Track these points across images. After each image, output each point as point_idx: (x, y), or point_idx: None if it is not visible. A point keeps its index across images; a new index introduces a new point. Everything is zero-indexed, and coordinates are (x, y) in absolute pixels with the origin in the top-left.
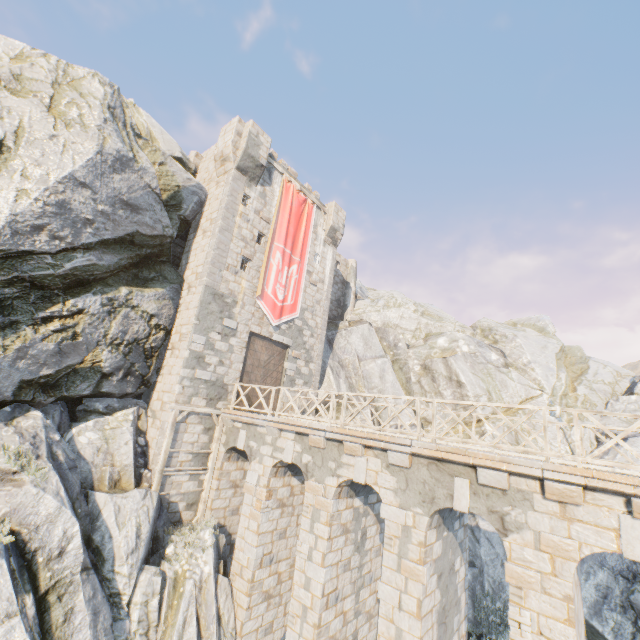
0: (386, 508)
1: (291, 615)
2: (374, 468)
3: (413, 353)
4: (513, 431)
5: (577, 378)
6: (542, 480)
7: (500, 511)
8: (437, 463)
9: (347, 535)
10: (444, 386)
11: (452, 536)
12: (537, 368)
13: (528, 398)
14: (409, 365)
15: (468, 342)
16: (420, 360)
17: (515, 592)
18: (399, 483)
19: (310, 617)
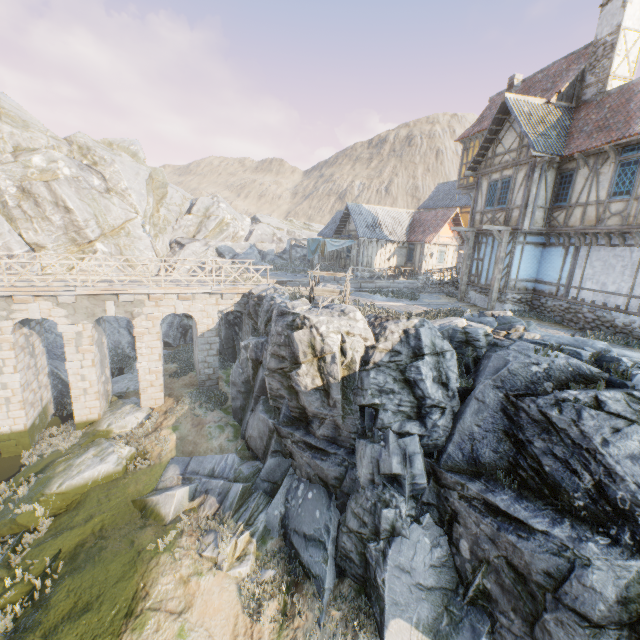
0: (63, 327)
1: None
2: (47, 308)
3: (3, 172)
4: (119, 247)
5: (161, 202)
6: (149, 294)
7: (131, 311)
8: (95, 297)
9: (25, 351)
10: (52, 212)
11: (101, 328)
12: (134, 195)
13: (128, 220)
14: (1, 187)
15: (70, 165)
16: (15, 181)
17: (139, 338)
18: (70, 312)
19: (15, 400)
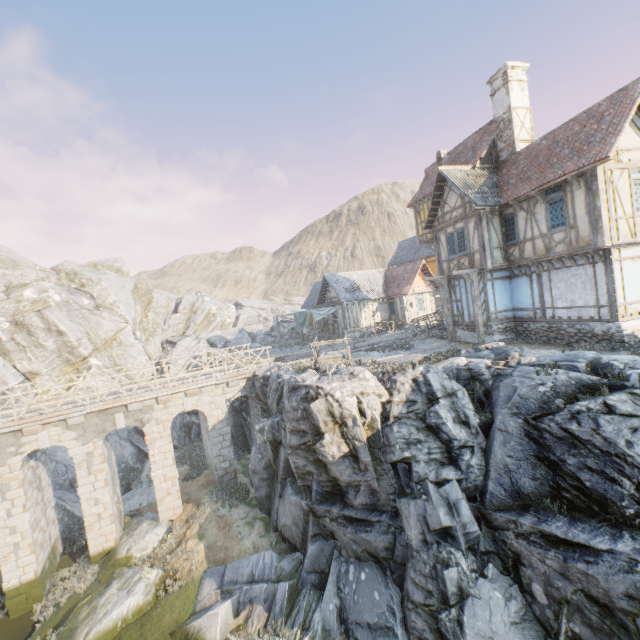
0: (74, 450)
1: (3, 558)
2: (57, 433)
3: None
4: (112, 358)
5: (148, 307)
6: (157, 398)
7: (141, 418)
8: (104, 412)
9: (33, 486)
10: (45, 338)
11: (109, 443)
12: (122, 306)
13: (119, 331)
14: None
15: (60, 291)
16: (8, 316)
17: (151, 445)
18: (80, 433)
19: (24, 544)
